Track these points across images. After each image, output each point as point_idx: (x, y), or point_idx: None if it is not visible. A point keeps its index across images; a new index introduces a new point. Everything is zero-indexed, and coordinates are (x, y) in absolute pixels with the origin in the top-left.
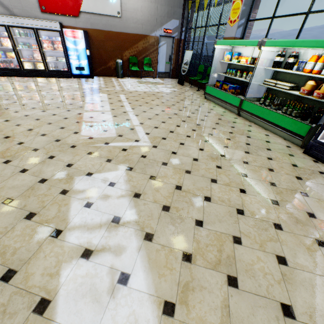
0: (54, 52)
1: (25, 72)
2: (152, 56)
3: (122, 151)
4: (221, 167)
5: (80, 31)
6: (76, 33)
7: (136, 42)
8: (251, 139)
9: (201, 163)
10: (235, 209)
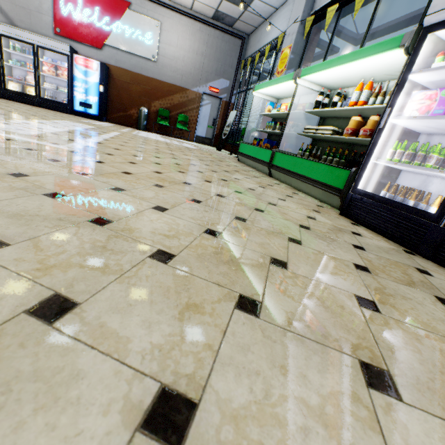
0: (58, 81)
1: (6, 93)
2: (190, 115)
3: (2, 139)
4: (165, 187)
5: (97, 62)
6: (90, 62)
7: (172, 94)
8: (264, 189)
9: (131, 177)
10: (93, 216)
